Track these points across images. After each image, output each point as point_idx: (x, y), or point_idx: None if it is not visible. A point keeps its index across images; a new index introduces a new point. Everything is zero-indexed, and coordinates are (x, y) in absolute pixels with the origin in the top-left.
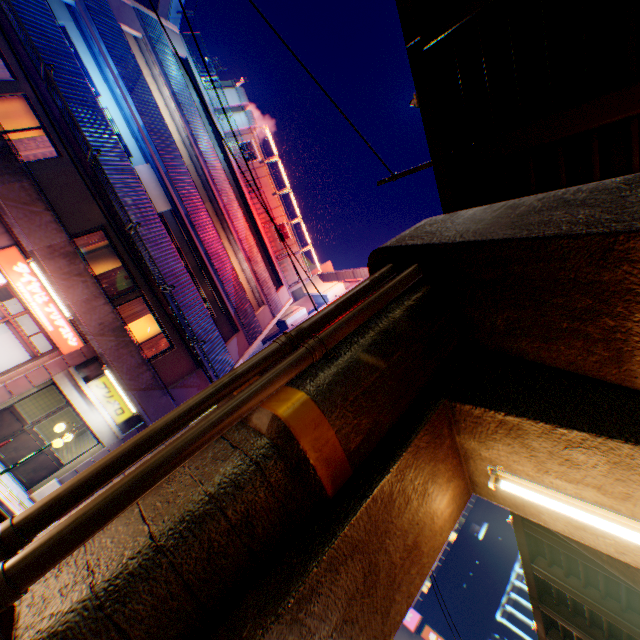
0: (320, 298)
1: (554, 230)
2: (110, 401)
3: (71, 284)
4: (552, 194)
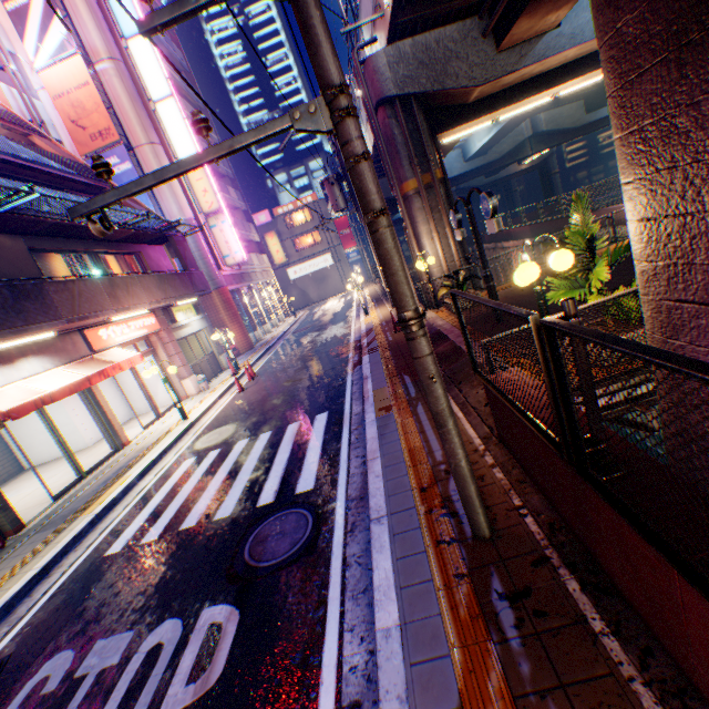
0: None
1: (462, 84)
2: (186, 314)
3: (136, 296)
4: (437, 37)
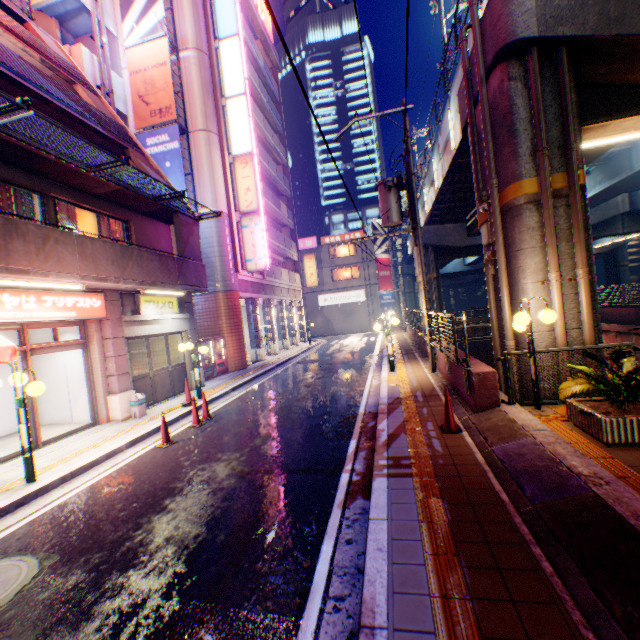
0: (57, 6)
1: None
2: (161, 308)
3: (55, 258)
4: None
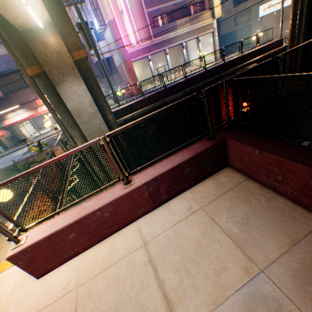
0: None
1: None
2: None
3: None
4: None
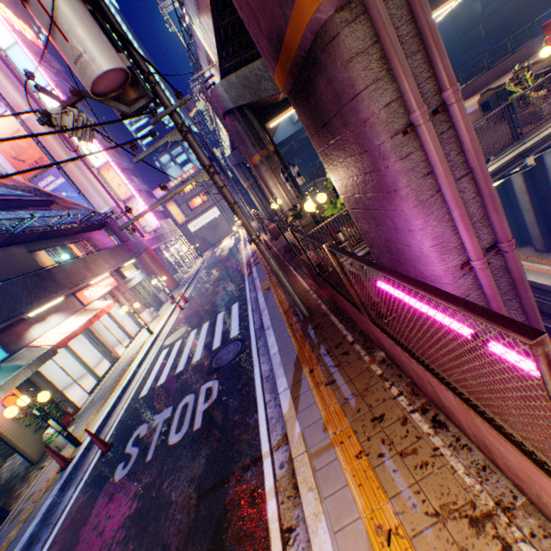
0: None
1: (272, 94)
2: (131, 271)
3: (101, 265)
4: (250, 70)
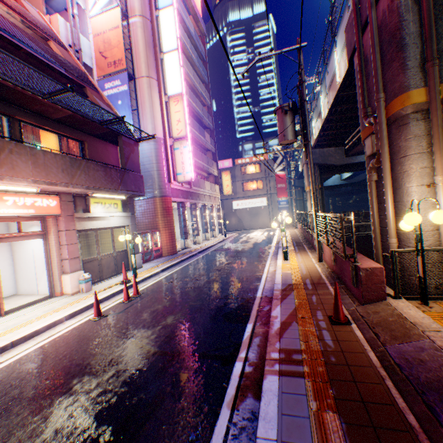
0: None
1: None
2: (108, 208)
3: (9, 165)
4: None
